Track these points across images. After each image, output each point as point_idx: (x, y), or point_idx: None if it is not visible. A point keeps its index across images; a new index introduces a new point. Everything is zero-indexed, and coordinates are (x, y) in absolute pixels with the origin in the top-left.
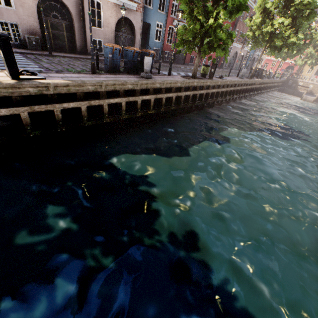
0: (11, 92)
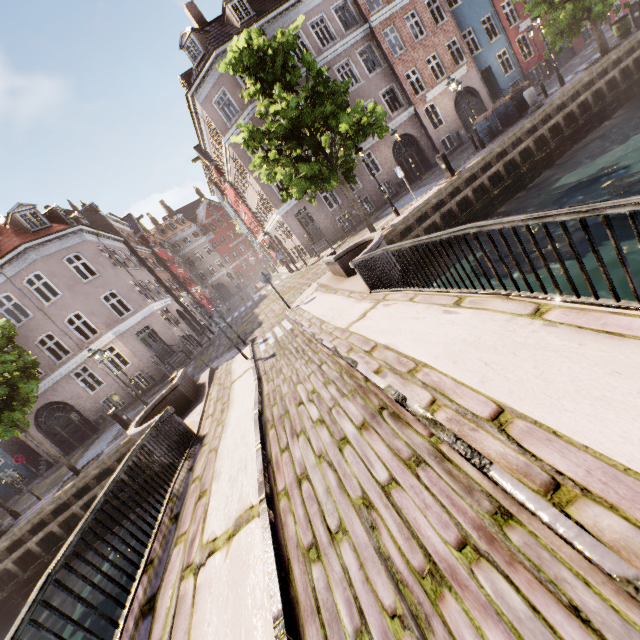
0: (458, 183)
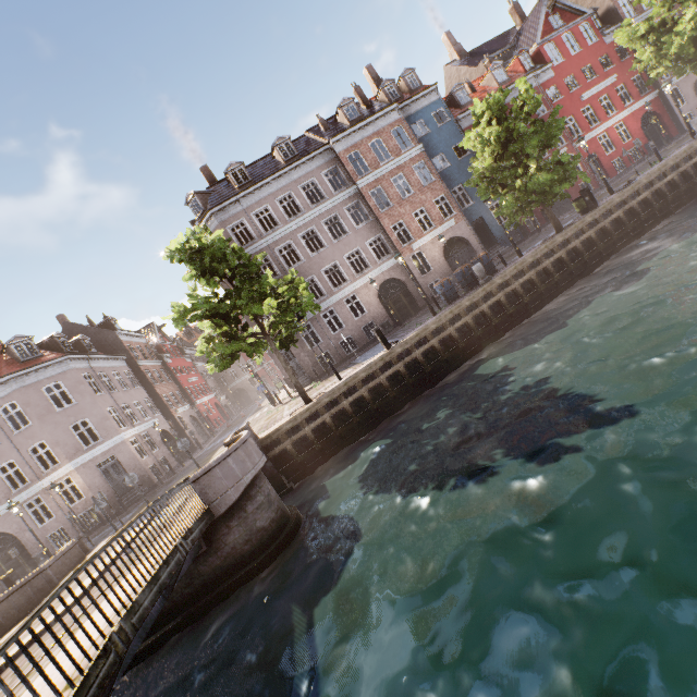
0: (390, 357)
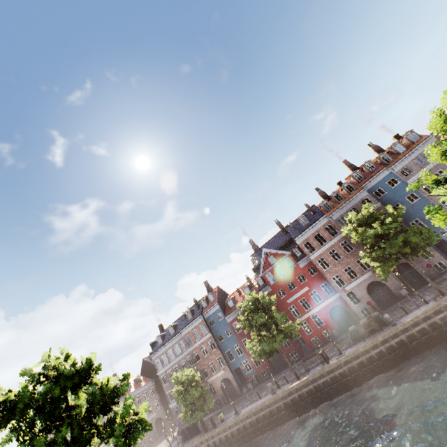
0: None
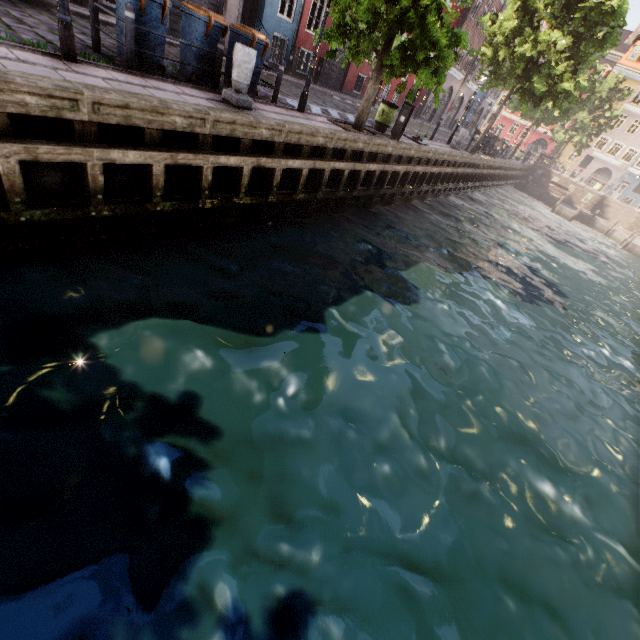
0: None
